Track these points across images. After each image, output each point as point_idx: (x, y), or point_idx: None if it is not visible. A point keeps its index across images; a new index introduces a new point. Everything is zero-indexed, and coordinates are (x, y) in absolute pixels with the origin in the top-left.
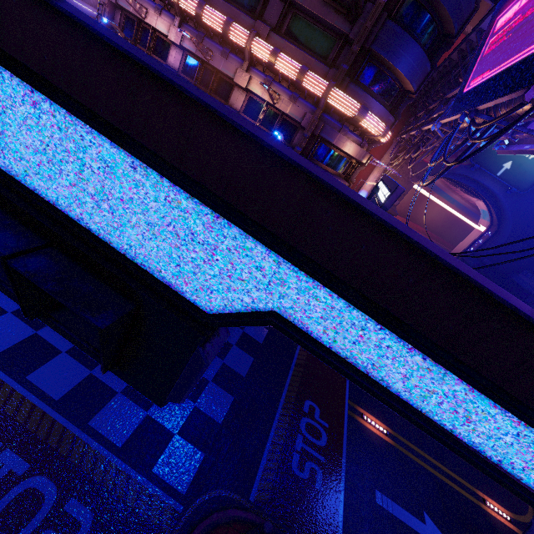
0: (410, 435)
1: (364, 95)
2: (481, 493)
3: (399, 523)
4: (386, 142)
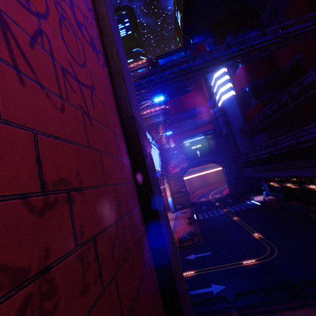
0: (206, 266)
1: None
2: (241, 261)
3: (199, 294)
4: None
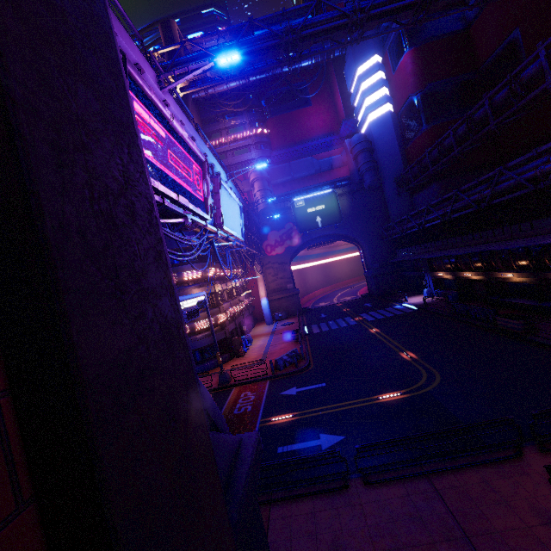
0: (315, 405)
1: (175, 269)
2: (376, 396)
3: (296, 451)
4: (216, 273)
